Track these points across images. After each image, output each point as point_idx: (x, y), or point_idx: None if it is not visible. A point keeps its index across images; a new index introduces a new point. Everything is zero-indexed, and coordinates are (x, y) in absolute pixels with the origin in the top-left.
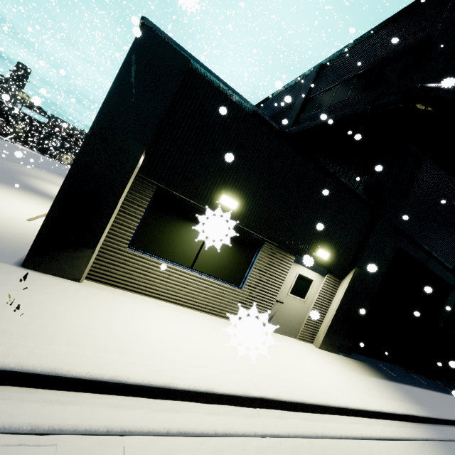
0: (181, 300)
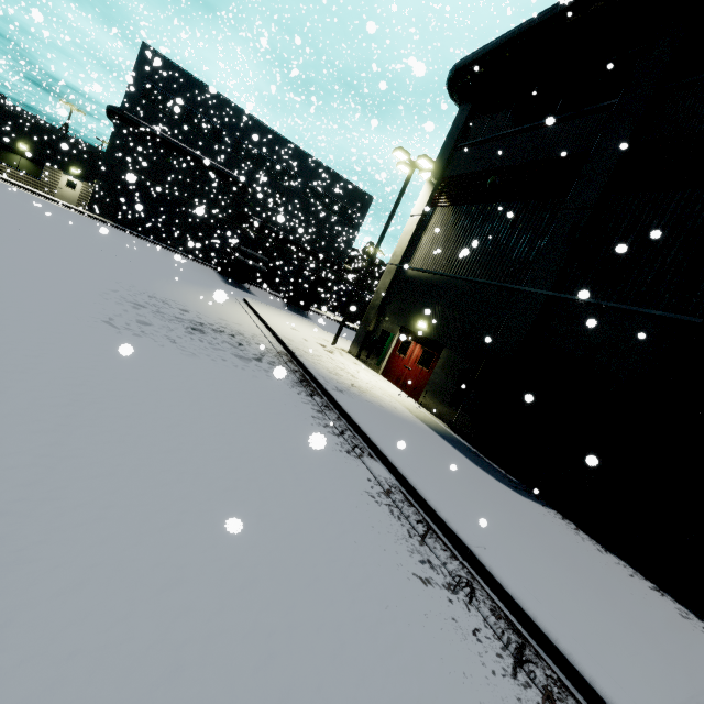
0: (16, 179)
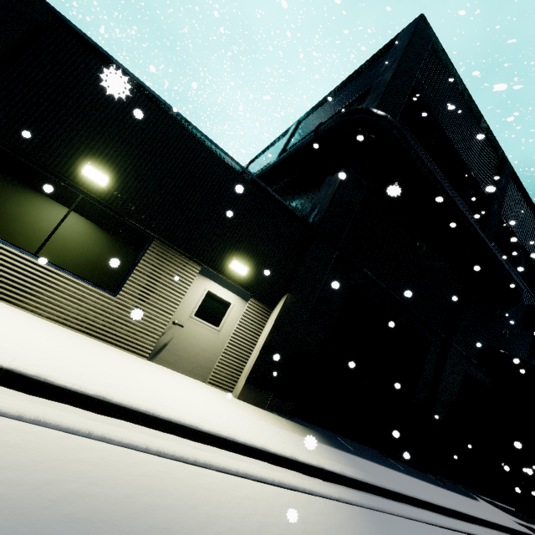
0: (9, 294)
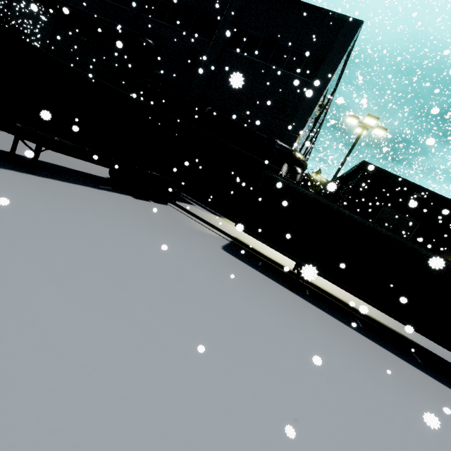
0: None
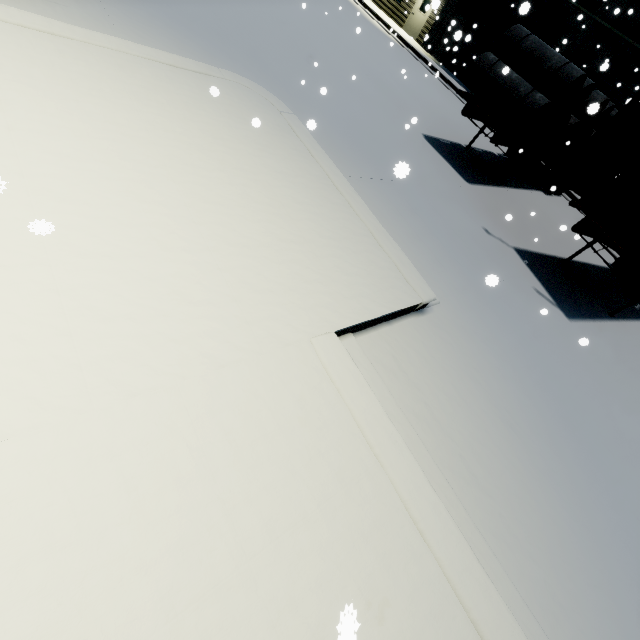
0: (382, 7)
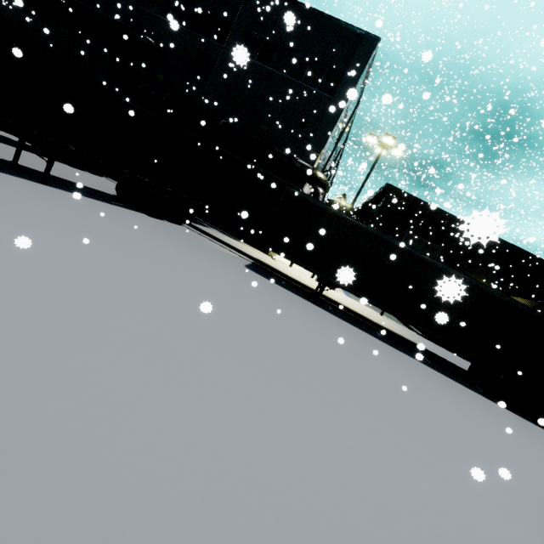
0: None
